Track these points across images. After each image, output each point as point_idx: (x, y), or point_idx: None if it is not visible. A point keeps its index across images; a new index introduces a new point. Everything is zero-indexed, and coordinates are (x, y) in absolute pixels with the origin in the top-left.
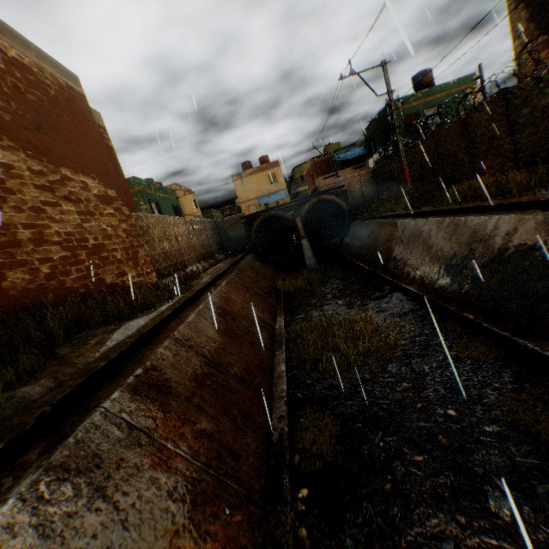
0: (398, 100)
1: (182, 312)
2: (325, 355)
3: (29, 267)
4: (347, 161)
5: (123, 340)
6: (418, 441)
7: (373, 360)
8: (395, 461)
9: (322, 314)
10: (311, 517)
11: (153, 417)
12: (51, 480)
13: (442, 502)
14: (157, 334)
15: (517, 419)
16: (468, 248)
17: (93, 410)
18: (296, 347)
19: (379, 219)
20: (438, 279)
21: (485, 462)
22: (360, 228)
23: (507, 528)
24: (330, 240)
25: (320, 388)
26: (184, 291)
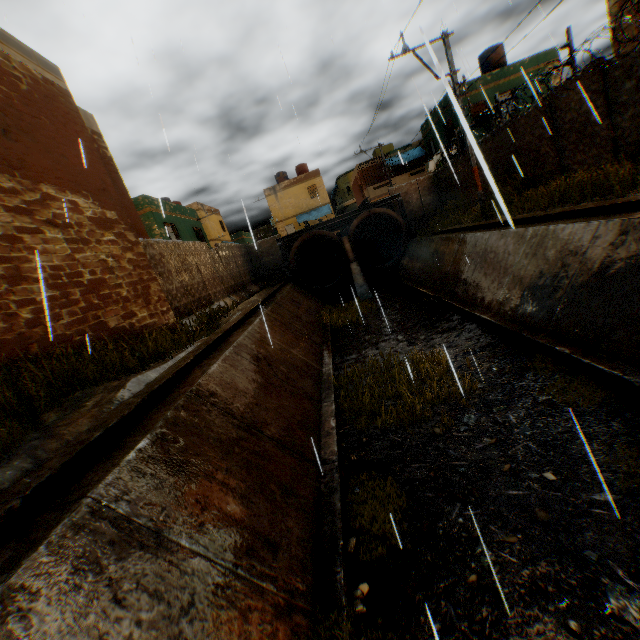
0: (464, 82)
1: (204, 360)
2: (384, 404)
3: (3, 312)
4: (402, 166)
5: (128, 401)
6: (507, 515)
7: (444, 409)
8: (480, 544)
9: (378, 353)
10: (375, 631)
11: (161, 504)
12: (8, 614)
13: (545, 600)
14: (172, 390)
15: (637, 483)
16: (559, 264)
17: (77, 502)
18: (348, 396)
19: (443, 234)
20: (521, 304)
21: (599, 544)
22: (421, 246)
23: (638, 638)
24: (385, 263)
25: (379, 447)
26: (209, 332)
